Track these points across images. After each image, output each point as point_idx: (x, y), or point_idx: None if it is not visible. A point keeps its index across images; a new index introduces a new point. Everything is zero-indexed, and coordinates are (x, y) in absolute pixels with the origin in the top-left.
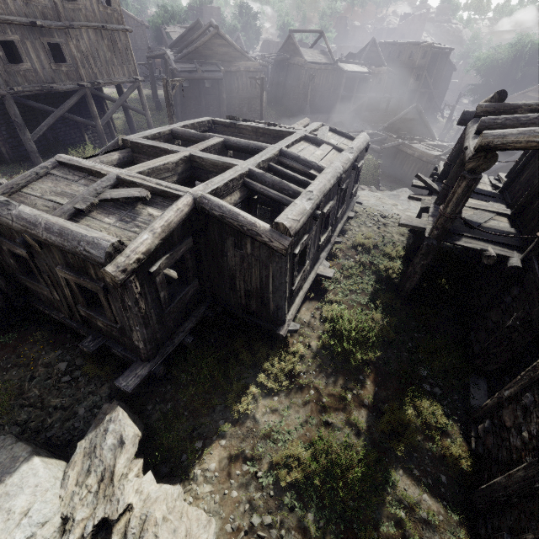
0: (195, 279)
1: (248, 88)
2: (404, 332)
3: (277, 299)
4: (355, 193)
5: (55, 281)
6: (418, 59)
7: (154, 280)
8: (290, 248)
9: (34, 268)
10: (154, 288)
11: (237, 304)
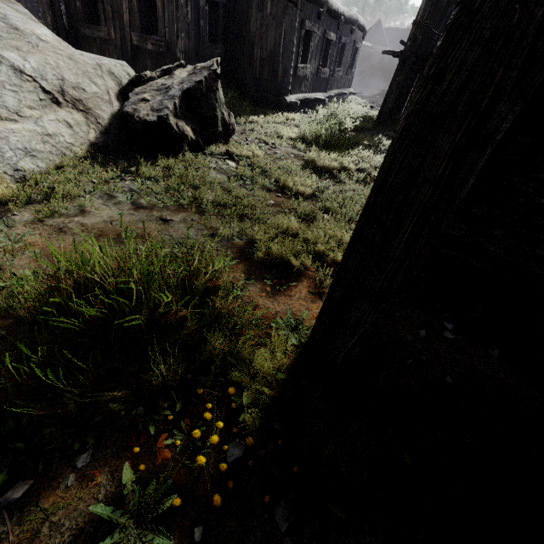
0: (222, 45)
1: None
2: (379, 130)
3: (285, 60)
4: (351, 84)
5: (116, 11)
6: None
7: (198, 3)
8: (300, 5)
9: (99, 1)
10: (197, 12)
11: (251, 81)
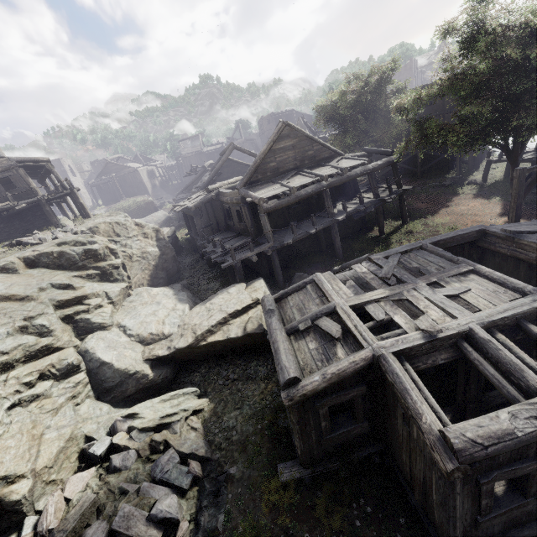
0: None
1: (133, 180)
2: None
3: None
4: None
5: None
6: (265, 126)
7: None
8: None
9: None
10: None
11: None
